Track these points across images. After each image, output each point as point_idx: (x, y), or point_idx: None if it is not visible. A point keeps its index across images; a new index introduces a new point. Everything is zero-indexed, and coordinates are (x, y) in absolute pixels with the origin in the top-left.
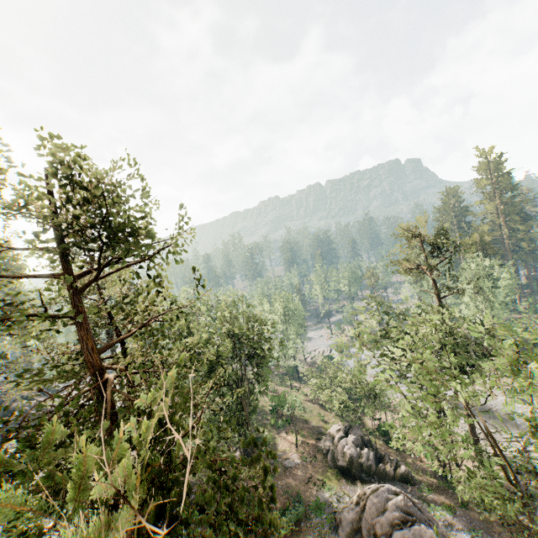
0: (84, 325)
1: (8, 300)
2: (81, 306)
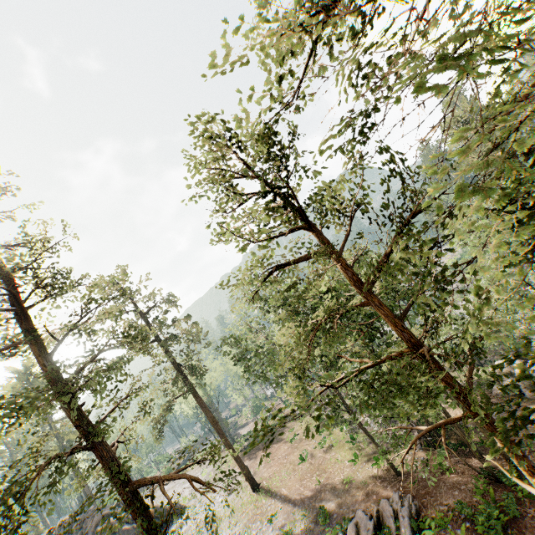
0: None
1: None
2: None
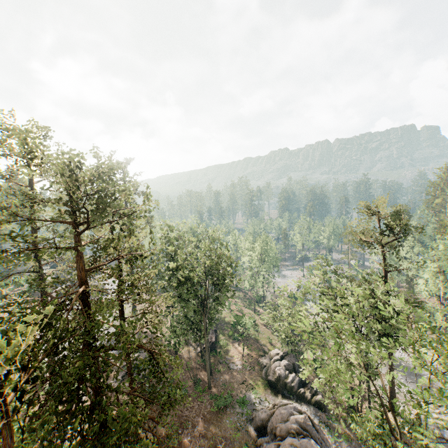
0: (80, 254)
1: (35, 239)
2: (80, 242)
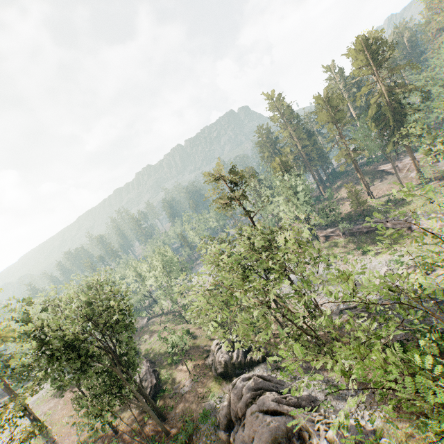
0: None
1: None
2: None
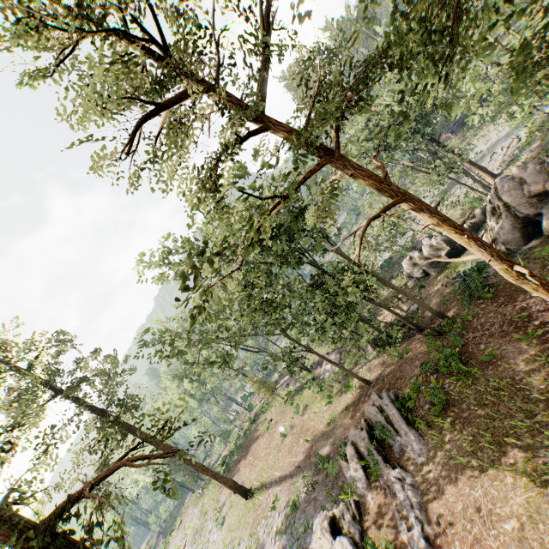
0: None
1: None
2: None
